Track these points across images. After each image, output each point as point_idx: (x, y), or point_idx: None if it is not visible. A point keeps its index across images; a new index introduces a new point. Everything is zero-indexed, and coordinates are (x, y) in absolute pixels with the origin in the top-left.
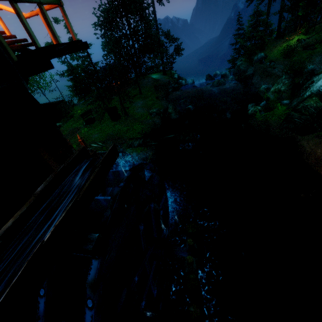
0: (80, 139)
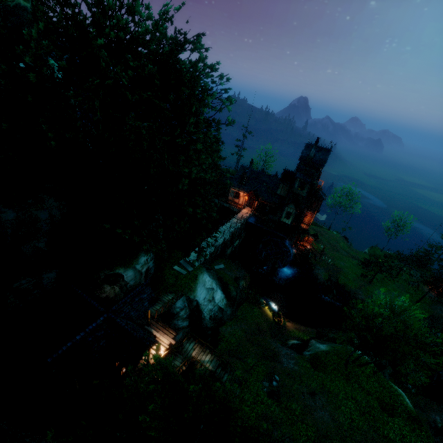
0: (323, 250)
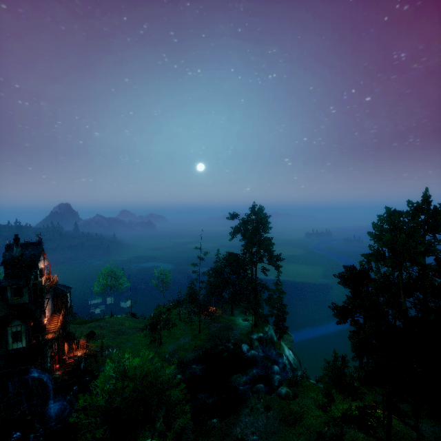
0: (101, 345)
